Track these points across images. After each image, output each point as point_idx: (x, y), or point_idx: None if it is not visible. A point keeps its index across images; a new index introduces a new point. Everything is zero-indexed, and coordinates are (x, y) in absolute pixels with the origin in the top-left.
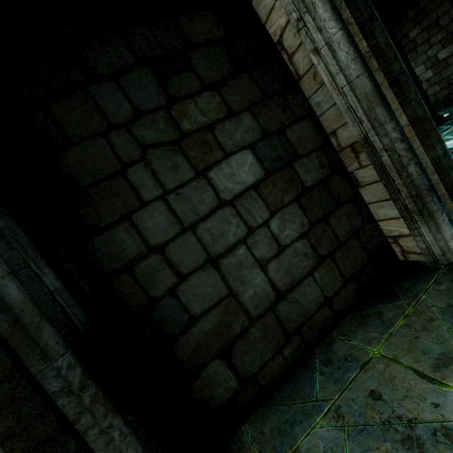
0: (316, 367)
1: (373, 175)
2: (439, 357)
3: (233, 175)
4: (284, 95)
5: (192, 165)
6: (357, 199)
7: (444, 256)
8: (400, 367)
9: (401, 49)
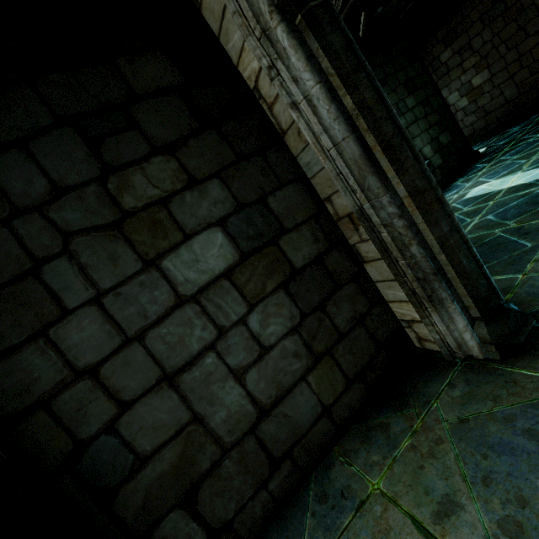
0: (309, 503)
1: (376, 251)
2: (442, 500)
3: (196, 262)
4: (264, 155)
5: (139, 253)
6: (362, 278)
7: (461, 349)
8: (399, 512)
9: (430, 75)
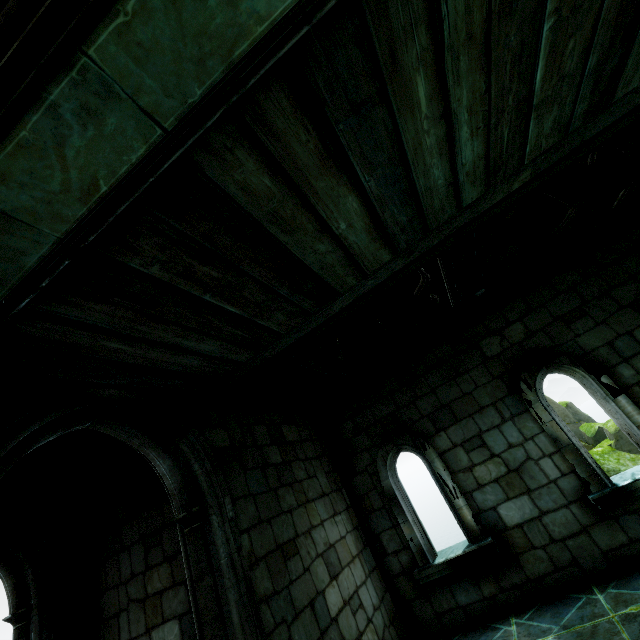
0: None
1: None
2: None
3: None
4: None
5: (147, 621)
6: None
7: None
8: None
9: None
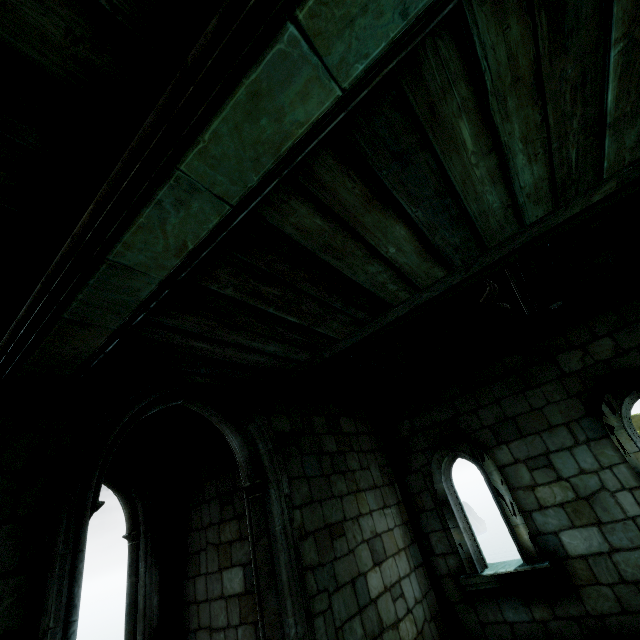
0: None
1: None
2: None
3: (231, 580)
4: None
5: (219, 562)
6: None
7: None
8: None
9: None
